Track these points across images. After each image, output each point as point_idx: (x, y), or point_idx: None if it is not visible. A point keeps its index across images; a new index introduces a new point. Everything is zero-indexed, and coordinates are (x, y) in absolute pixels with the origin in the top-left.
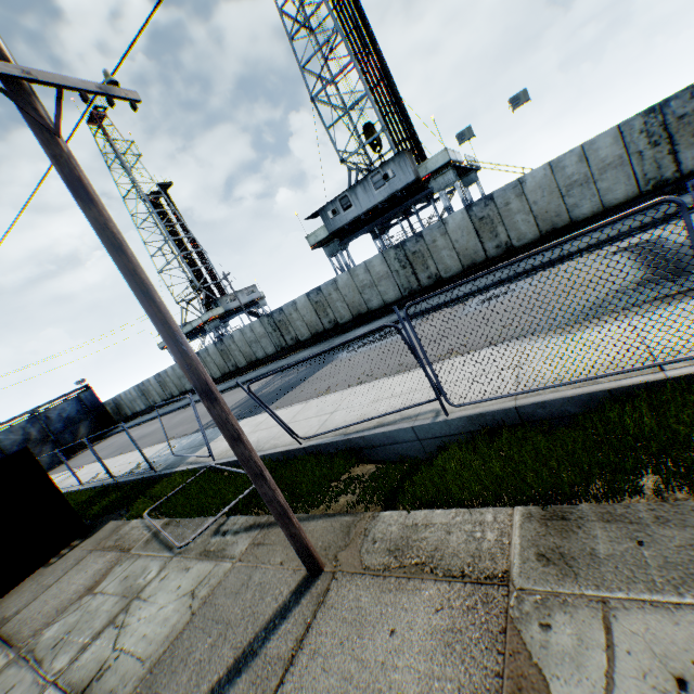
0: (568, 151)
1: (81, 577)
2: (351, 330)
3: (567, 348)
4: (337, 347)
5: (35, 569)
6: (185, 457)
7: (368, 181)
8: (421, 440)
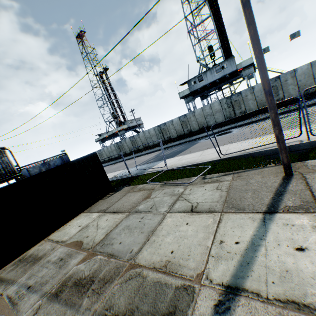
0: None
1: (134, 197)
2: (198, 134)
3: None
4: (195, 139)
5: (98, 200)
6: (144, 170)
7: (213, 69)
8: (291, 152)
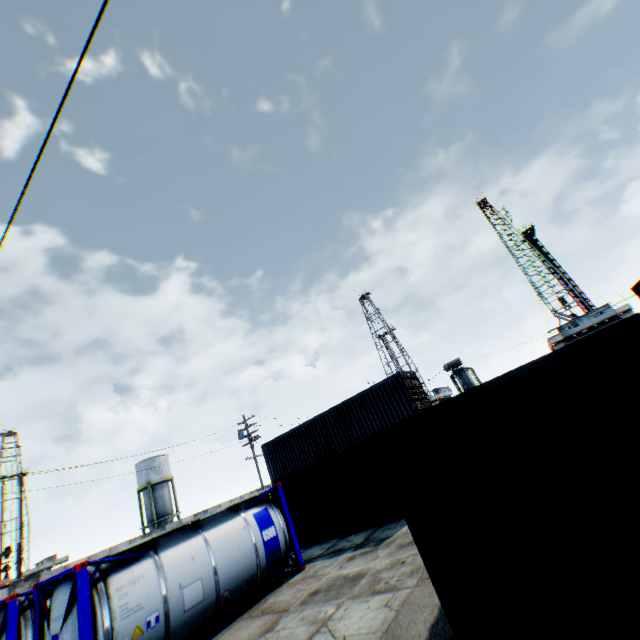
0: None
1: None
2: None
3: None
4: None
5: None
6: None
7: (587, 315)
8: None
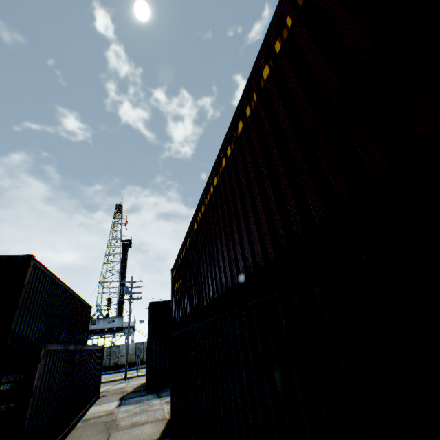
0: None
1: None
2: None
3: None
4: None
5: None
6: None
7: (107, 319)
8: None
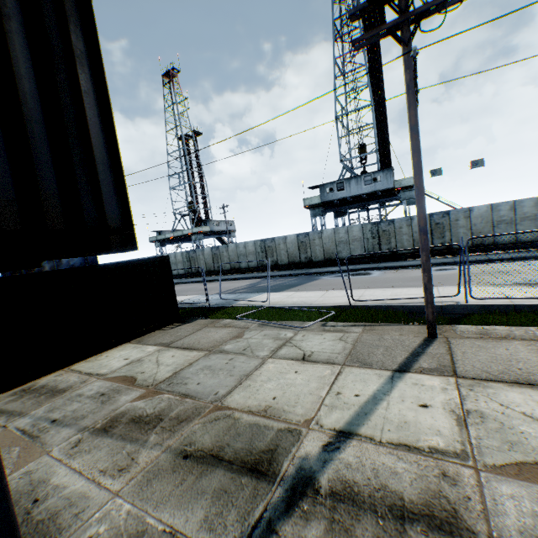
0: (505, 201)
1: (216, 334)
2: (321, 267)
3: (531, 290)
4: (315, 274)
5: (153, 330)
6: (231, 302)
7: (361, 178)
8: (443, 314)
